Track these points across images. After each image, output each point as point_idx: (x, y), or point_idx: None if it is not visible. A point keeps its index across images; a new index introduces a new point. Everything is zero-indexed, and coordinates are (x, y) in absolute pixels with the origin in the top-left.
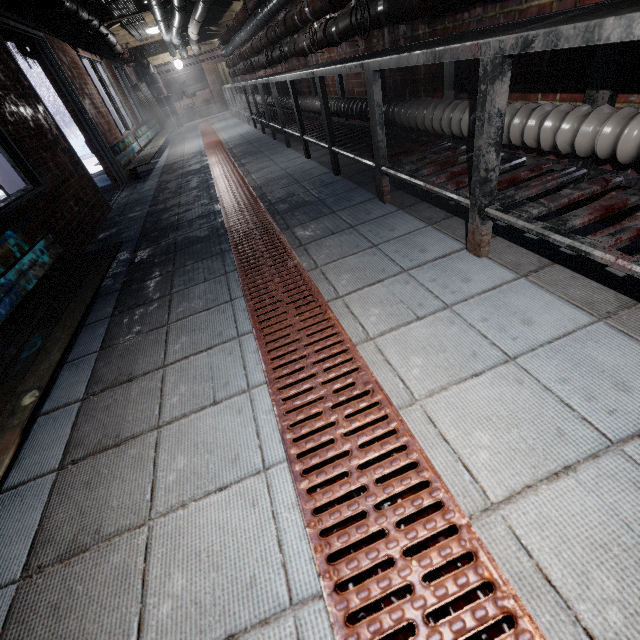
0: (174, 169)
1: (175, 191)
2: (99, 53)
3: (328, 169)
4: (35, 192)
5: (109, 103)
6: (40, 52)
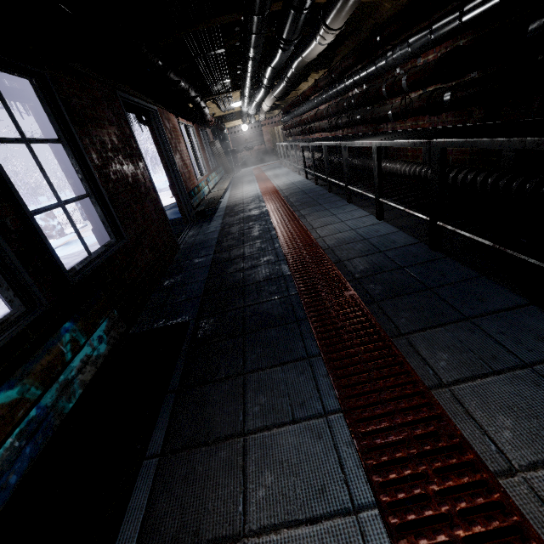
0: (235, 212)
1: (238, 238)
2: (192, 120)
3: (414, 238)
4: (116, 248)
5: (192, 156)
6: (151, 120)
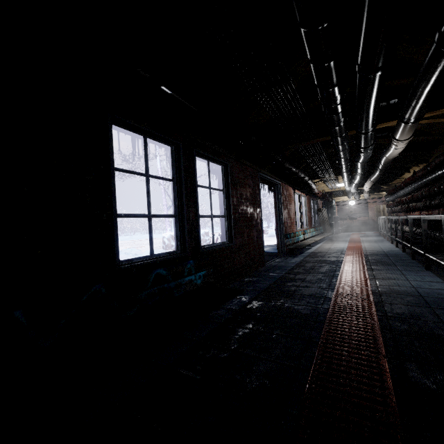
0: (317, 255)
1: (307, 269)
2: (306, 193)
3: None
4: (226, 245)
5: (298, 214)
6: (275, 189)
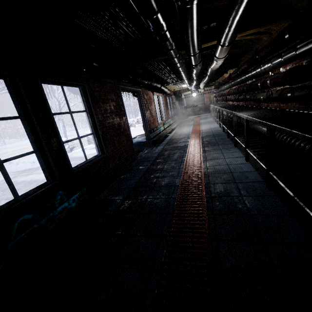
0: (172, 142)
1: (165, 158)
2: (163, 92)
3: (261, 178)
4: (99, 158)
5: (158, 111)
6: (138, 95)
